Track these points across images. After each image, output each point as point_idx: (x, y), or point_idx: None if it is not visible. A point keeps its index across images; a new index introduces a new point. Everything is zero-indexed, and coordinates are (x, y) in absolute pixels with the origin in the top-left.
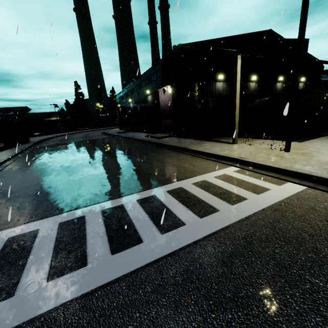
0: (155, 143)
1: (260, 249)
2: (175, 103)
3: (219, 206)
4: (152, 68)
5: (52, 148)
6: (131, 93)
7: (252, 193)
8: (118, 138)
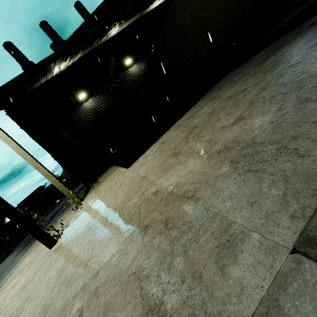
0: None
1: None
2: None
3: None
4: None
5: (16, 249)
6: None
7: None
8: None
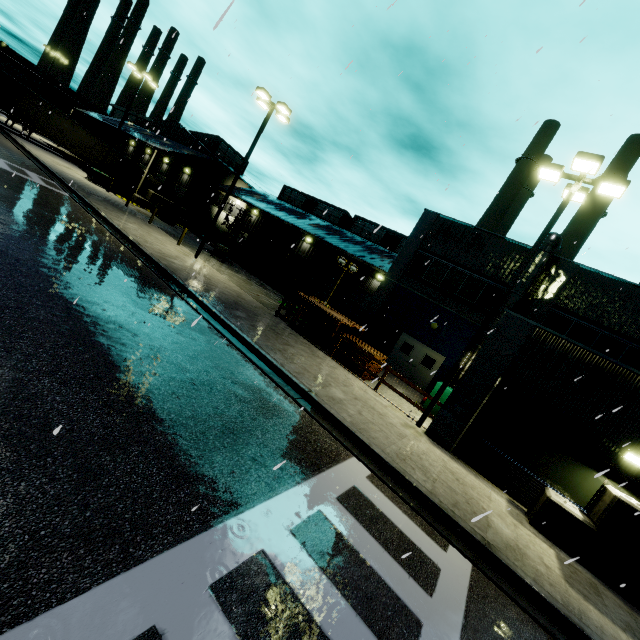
0: None
1: None
2: None
3: None
4: None
5: None
6: None
7: None
8: None
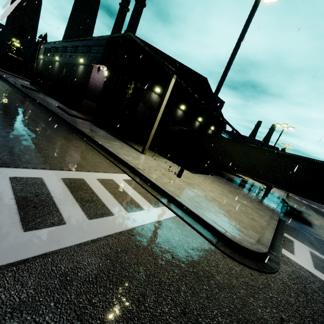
0: (60, 118)
1: (73, 297)
2: (105, 87)
3: (71, 217)
4: (96, 38)
5: None
6: (63, 51)
7: (124, 210)
8: (17, 90)
